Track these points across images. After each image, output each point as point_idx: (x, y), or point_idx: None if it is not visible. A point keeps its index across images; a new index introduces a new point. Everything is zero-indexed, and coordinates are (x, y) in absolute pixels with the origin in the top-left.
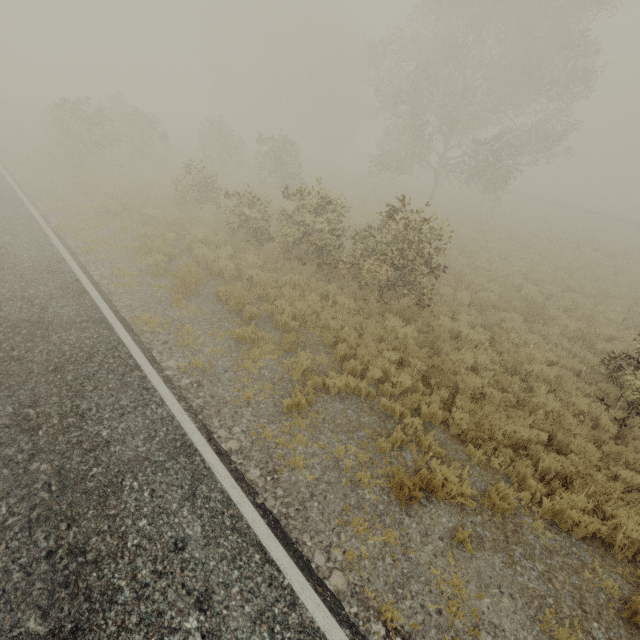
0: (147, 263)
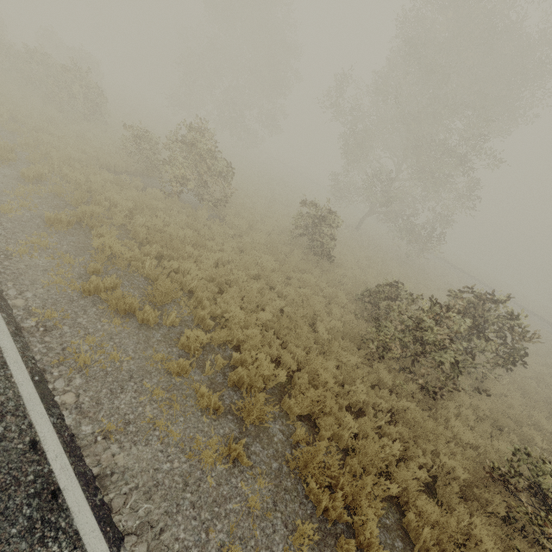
0: None
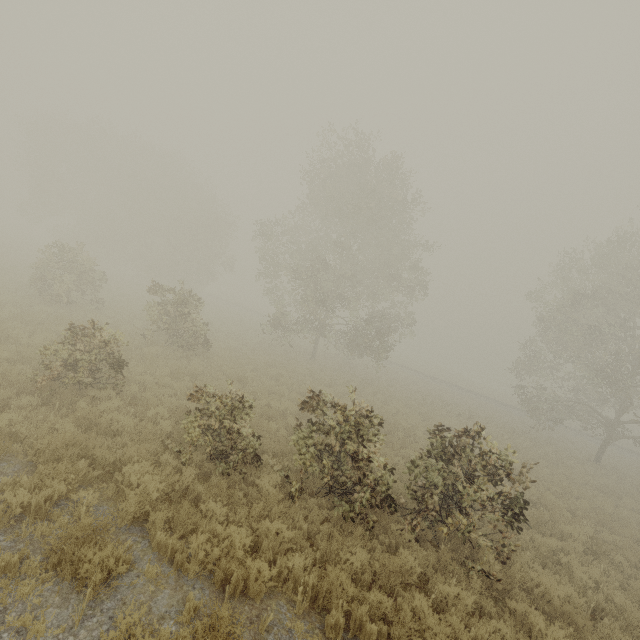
0: (57, 620)
